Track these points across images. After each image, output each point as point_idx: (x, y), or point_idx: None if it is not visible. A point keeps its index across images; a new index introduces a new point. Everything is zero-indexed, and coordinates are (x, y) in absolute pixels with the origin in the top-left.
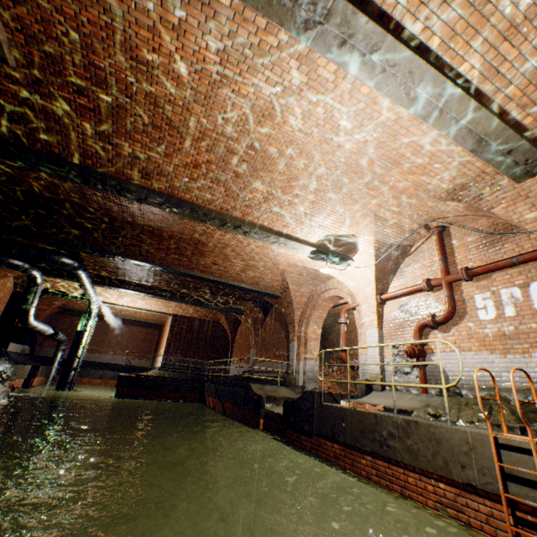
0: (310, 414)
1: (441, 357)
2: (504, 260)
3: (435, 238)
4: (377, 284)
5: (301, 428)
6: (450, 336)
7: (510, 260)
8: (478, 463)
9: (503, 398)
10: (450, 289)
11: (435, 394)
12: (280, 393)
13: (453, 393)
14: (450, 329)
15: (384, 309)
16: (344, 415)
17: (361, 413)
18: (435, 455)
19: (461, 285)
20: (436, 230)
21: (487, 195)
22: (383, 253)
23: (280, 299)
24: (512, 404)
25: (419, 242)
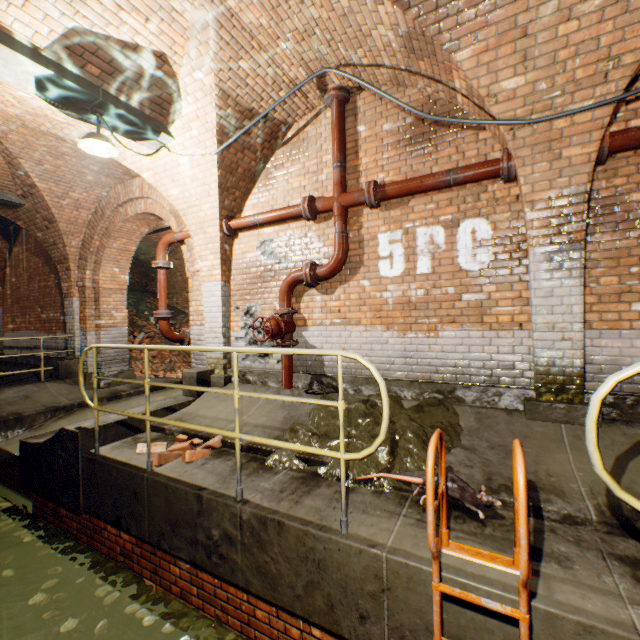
0: (72, 477)
1: (318, 332)
2: (437, 175)
3: (332, 115)
4: (225, 199)
5: (58, 500)
6: (334, 300)
7: (446, 176)
8: (395, 617)
9: (396, 400)
10: (346, 221)
11: (303, 391)
12: (42, 401)
13: (329, 388)
14: (335, 289)
15: (235, 247)
16: (138, 488)
17: (171, 489)
18: (311, 588)
19: (361, 215)
20: (338, 96)
21: (463, 7)
22: (236, 130)
23: (26, 212)
24: (407, 410)
25: (303, 121)
